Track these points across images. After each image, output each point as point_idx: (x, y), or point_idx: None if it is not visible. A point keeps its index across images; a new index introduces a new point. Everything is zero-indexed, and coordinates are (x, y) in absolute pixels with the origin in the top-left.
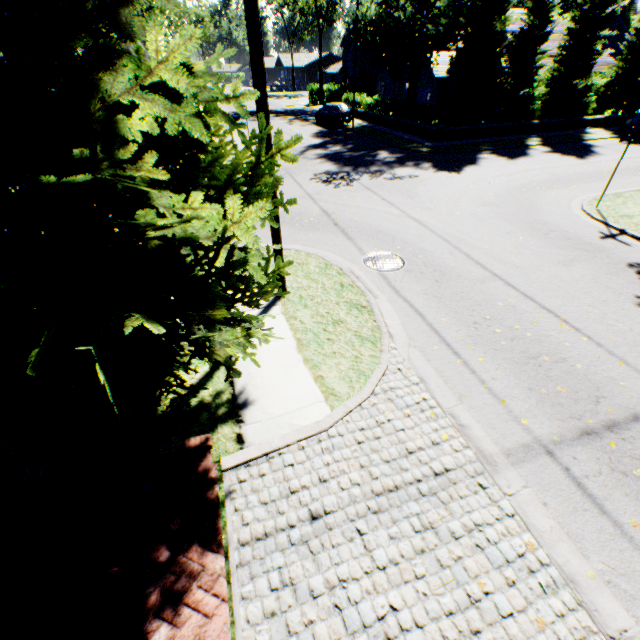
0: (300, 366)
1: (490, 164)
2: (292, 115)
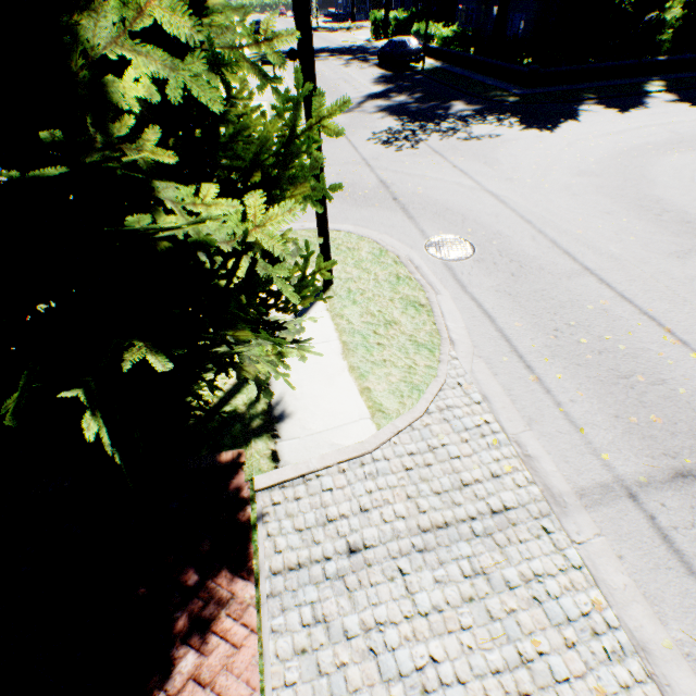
0: (345, 375)
1: (594, 119)
2: (349, 54)
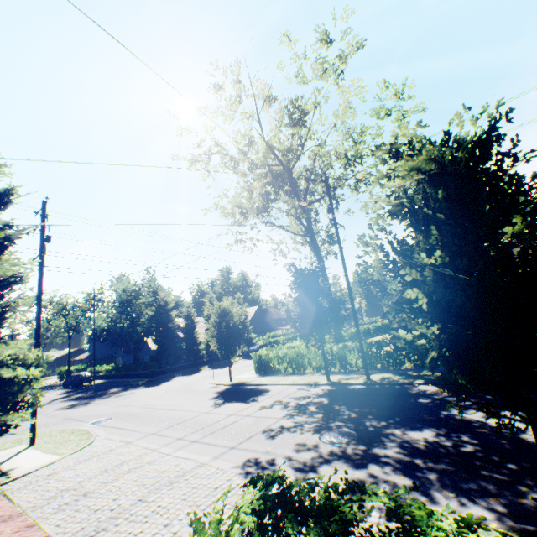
0: (45, 454)
1: (178, 379)
2: (40, 388)
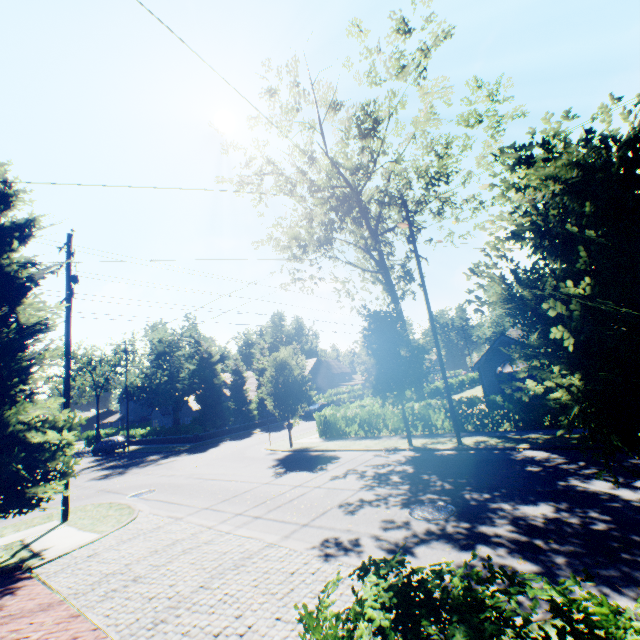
0: (82, 532)
1: (227, 444)
2: None
